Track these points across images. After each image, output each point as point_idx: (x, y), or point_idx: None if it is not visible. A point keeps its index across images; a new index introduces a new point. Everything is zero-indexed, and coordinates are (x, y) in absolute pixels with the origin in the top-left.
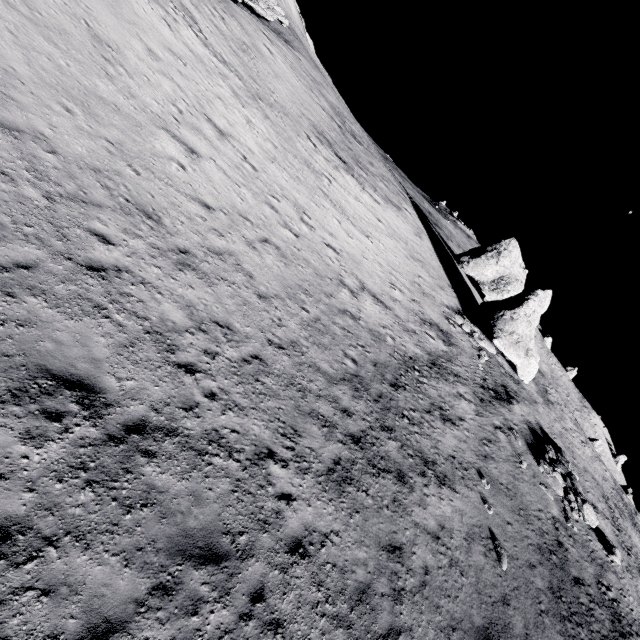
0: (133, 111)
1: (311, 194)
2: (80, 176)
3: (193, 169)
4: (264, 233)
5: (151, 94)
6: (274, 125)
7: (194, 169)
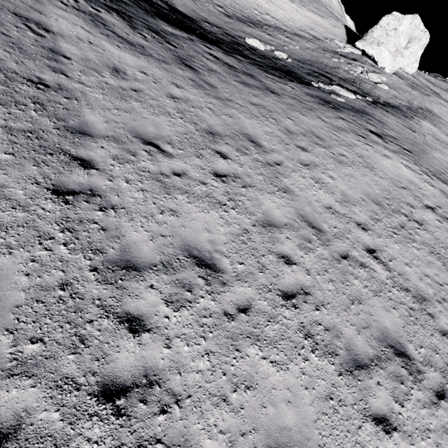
0: None
1: None
2: None
3: None
4: None
5: None
6: None
7: None
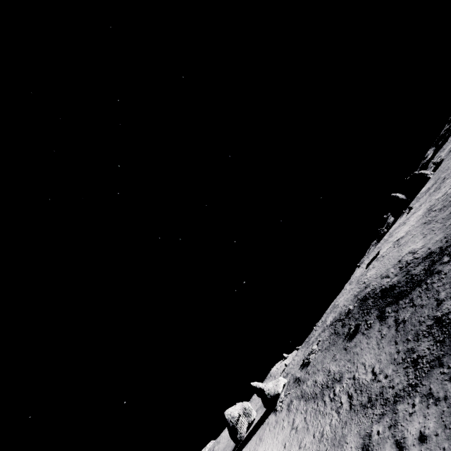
0: None
1: None
2: None
3: None
4: None
5: None
6: None
7: None
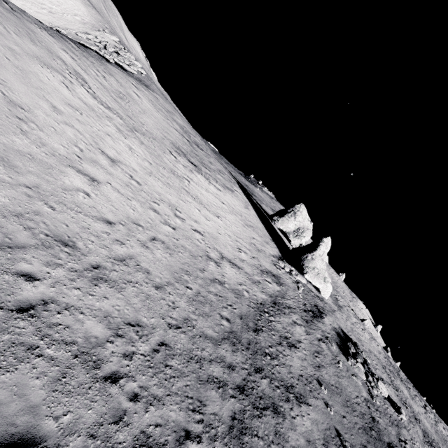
0: (45, 156)
1: (178, 194)
2: (5, 224)
3: (95, 194)
4: (152, 233)
5: (58, 140)
6: (147, 148)
7: (96, 194)
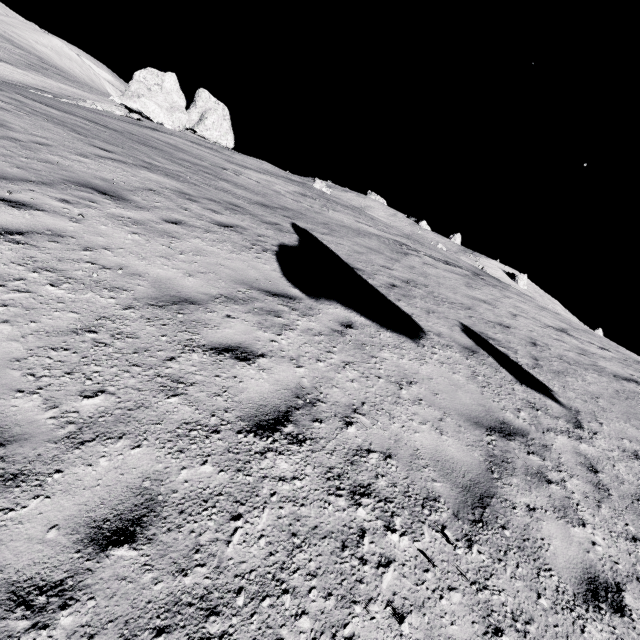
0: None
1: None
2: None
3: None
4: None
5: None
6: None
7: None
